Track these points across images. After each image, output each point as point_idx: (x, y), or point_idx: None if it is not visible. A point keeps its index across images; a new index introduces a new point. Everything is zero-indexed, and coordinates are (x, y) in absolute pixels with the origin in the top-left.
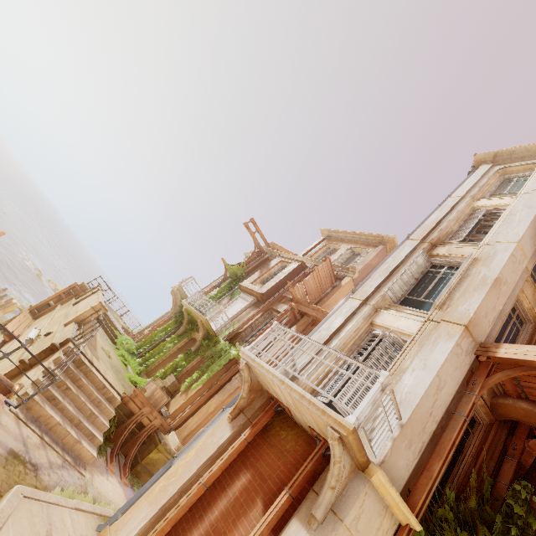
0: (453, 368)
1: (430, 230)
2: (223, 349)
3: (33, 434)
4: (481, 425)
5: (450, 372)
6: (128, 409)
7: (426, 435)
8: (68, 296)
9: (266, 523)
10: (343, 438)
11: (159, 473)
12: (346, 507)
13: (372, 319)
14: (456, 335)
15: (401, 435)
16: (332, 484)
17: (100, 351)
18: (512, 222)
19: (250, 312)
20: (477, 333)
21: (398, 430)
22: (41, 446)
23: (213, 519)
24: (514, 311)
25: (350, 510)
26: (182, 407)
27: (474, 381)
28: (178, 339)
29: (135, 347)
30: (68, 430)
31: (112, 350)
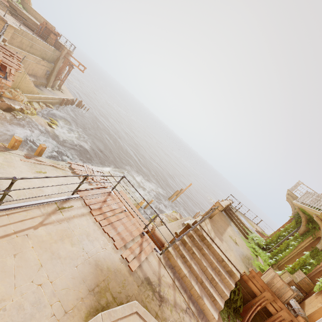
0: None
1: None
2: None
3: (168, 276)
4: None
5: None
6: (250, 289)
7: None
8: None
9: None
10: None
11: None
12: None
13: None
14: None
15: None
16: None
17: (226, 237)
18: None
19: None
20: None
21: None
22: (171, 287)
23: None
24: None
25: None
26: (320, 311)
27: None
28: (301, 238)
29: (264, 243)
30: (192, 283)
31: (243, 241)
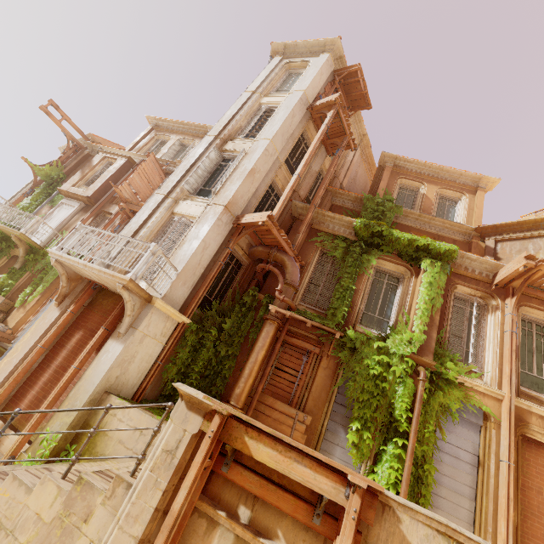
0: (216, 235)
1: (224, 126)
2: None
3: None
4: (245, 266)
5: (213, 237)
6: None
7: (197, 277)
8: None
9: (91, 346)
10: (127, 287)
11: (3, 358)
12: (140, 323)
13: (173, 209)
14: (218, 213)
15: (178, 280)
16: (128, 314)
17: None
18: (274, 121)
19: (80, 219)
20: (235, 210)
21: (175, 277)
22: None
23: (58, 363)
24: (274, 191)
25: (142, 323)
26: (23, 319)
27: (231, 240)
28: None
29: None
30: None
31: None
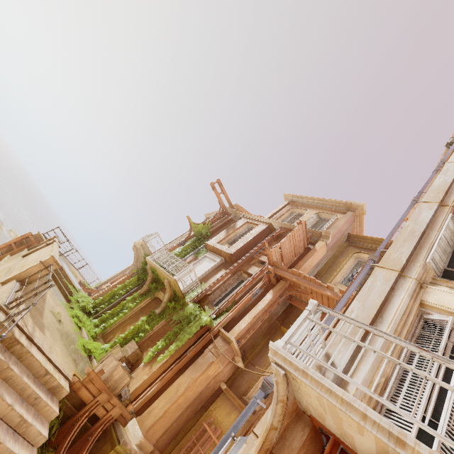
0: None
1: (445, 193)
2: (192, 314)
3: None
4: None
5: None
6: (78, 398)
7: None
8: (20, 246)
9: None
10: None
11: None
12: None
13: (420, 297)
14: None
15: None
16: None
17: (47, 316)
18: None
19: (218, 273)
20: None
21: None
22: None
23: None
24: None
25: None
26: (144, 383)
27: None
28: (140, 299)
29: (91, 305)
30: None
31: (65, 310)
